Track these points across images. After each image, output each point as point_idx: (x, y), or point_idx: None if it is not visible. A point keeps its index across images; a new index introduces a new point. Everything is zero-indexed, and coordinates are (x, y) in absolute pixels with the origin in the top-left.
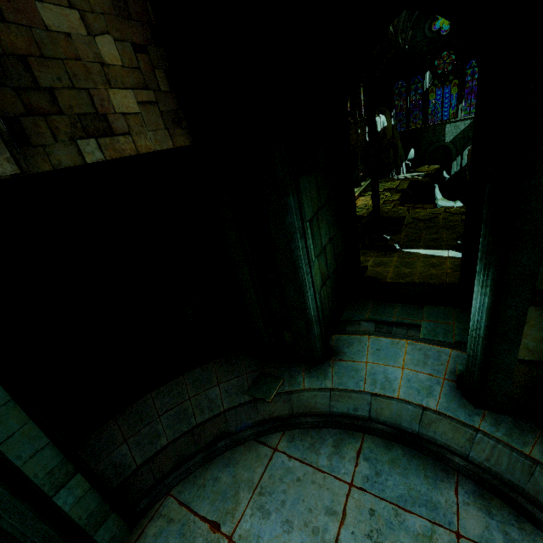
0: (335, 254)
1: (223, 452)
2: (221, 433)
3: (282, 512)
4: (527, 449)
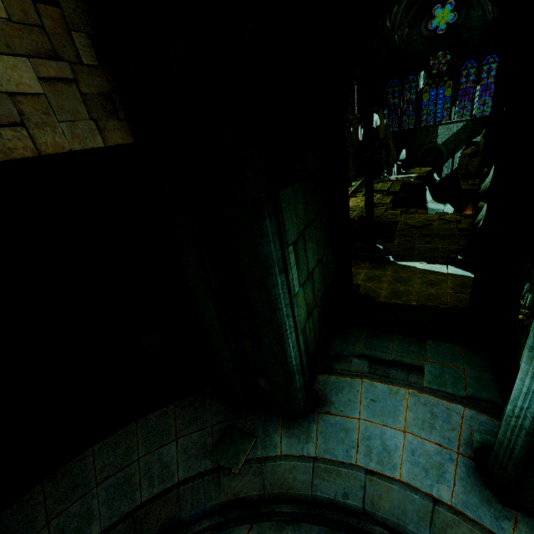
0: (324, 277)
1: None
2: (171, 520)
3: None
4: None
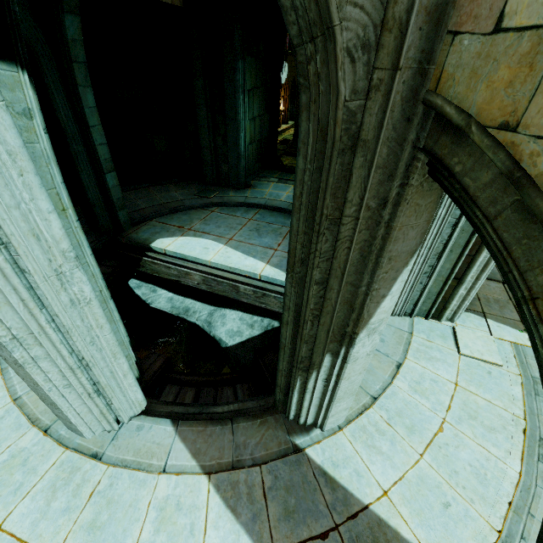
0: (261, 130)
1: (182, 211)
2: (181, 205)
3: (216, 224)
4: None
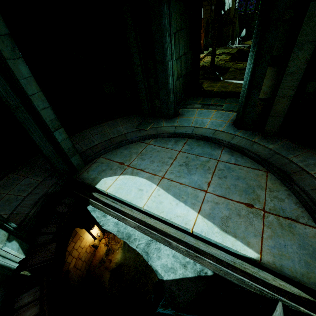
0: (186, 65)
1: (124, 145)
2: (124, 140)
3: (150, 159)
4: (254, 139)
